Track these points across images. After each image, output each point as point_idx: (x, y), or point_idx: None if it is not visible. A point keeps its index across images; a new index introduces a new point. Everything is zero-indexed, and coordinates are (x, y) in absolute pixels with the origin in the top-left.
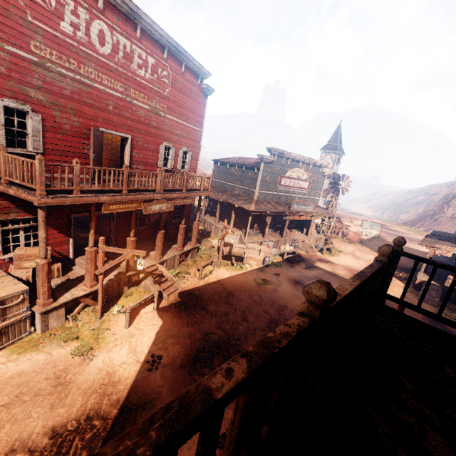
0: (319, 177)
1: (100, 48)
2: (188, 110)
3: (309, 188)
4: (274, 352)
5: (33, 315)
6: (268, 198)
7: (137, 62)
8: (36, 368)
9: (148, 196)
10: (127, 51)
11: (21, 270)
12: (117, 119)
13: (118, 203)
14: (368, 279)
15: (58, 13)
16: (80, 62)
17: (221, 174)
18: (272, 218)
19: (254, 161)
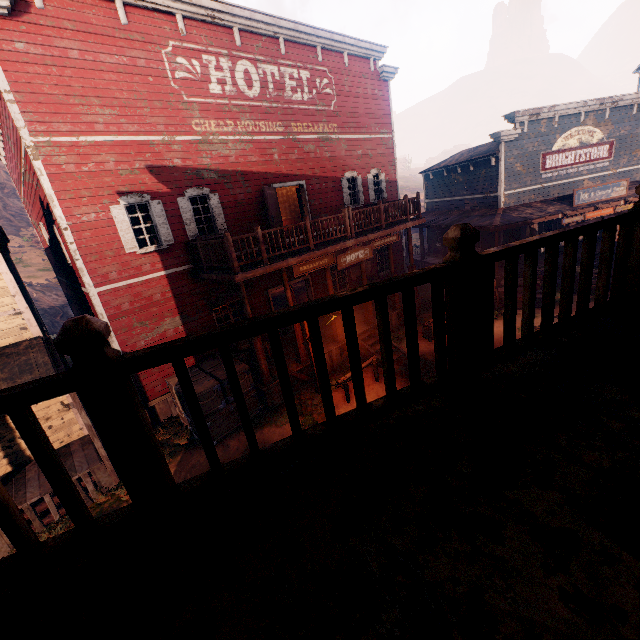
0: (632, 125)
1: (249, 92)
2: (366, 116)
3: (612, 154)
4: (396, 280)
5: (259, 394)
6: (525, 199)
7: (289, 86)
8: (273, 440)
9: (338, 246)
10: (277, 79)
11: (240, 353)
12: (286, 167)
13: (307, 263)
14: (584, 228)
15: (204, 78)
16: (236, 119)
17: (437, 190)
18: (540, 230)
19: (487, 148)
